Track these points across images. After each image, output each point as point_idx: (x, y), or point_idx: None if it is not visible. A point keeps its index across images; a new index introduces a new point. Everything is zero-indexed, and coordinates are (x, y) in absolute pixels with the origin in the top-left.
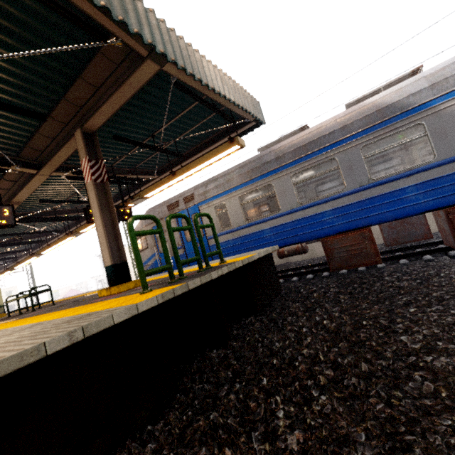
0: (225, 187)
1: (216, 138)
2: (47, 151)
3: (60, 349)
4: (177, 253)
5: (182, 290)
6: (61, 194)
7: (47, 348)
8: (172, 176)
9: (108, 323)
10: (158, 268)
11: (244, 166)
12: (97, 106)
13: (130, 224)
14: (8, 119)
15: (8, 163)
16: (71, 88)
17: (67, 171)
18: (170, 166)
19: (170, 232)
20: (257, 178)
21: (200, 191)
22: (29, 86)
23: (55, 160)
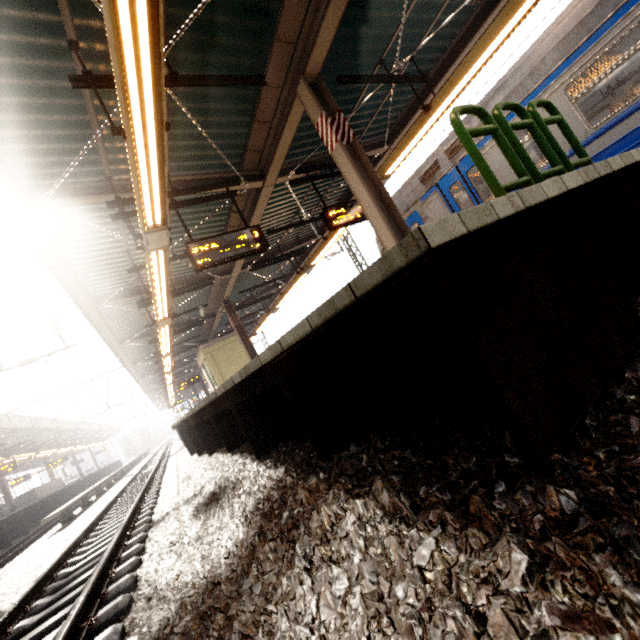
0: (526, 87)
1: (479, 16)
2: (267, 147)
3: (507, 215)
4: (529, 160)
5: (604, 170)
6: (281, 221)
7: (494, 210)
8: (425, 115)
9: (540, 196)
10: (514, 181)
11: (566, 18)
12: (314, 28)
13: (455, 118)
14: (226, 114)
15: (236, 180)
16: (282, 11)
17: (289, 173)
18: (418, 98)
19: (508, 129)
20: (606, 24)
21: (474, 124)
22: (239, 41)
23: (278, 154)
